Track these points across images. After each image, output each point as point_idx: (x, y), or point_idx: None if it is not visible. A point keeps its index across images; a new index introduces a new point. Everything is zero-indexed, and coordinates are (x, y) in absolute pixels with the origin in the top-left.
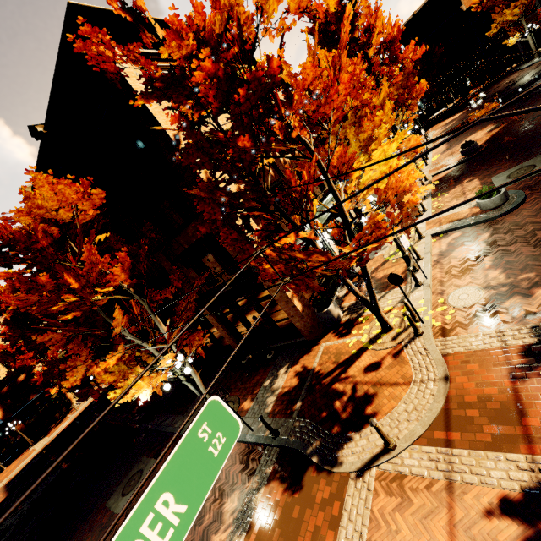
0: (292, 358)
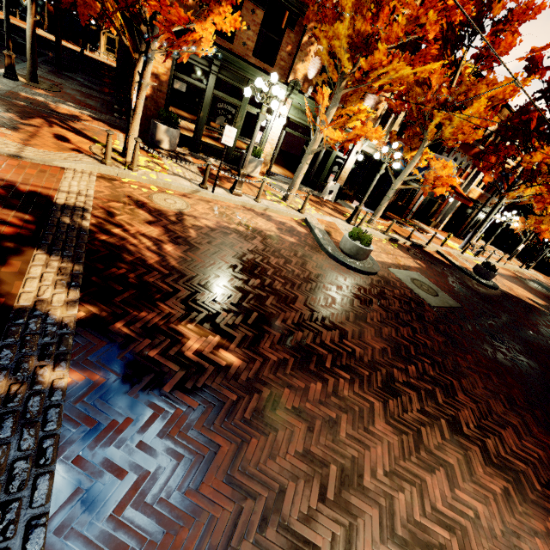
0: (105, 120)
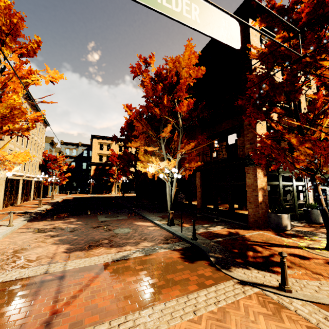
0: (230, 226)
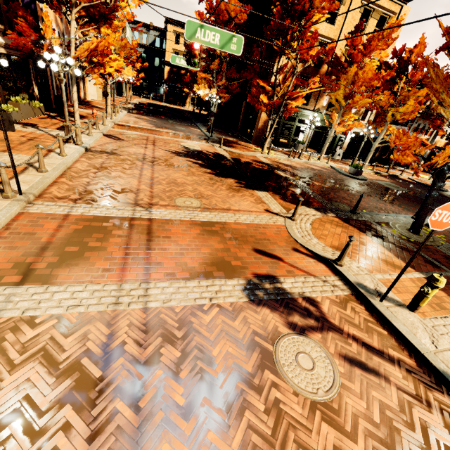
0: (241, 140)
